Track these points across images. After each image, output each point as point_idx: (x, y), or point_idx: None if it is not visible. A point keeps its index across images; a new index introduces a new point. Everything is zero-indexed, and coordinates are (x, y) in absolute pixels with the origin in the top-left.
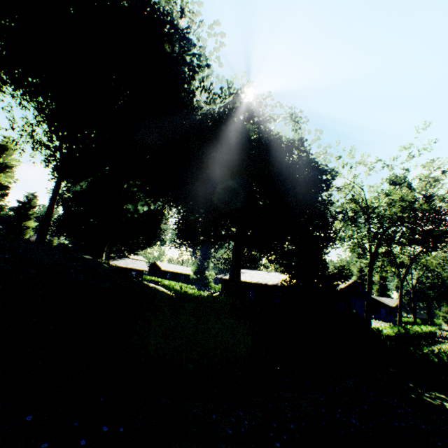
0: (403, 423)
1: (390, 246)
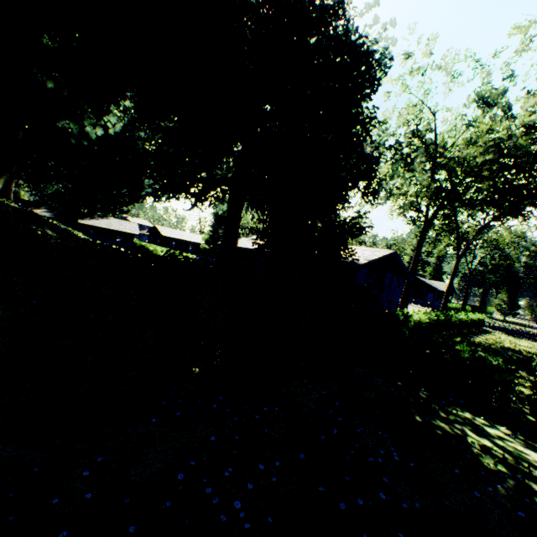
0: (362, 501)
1: (455, 209)
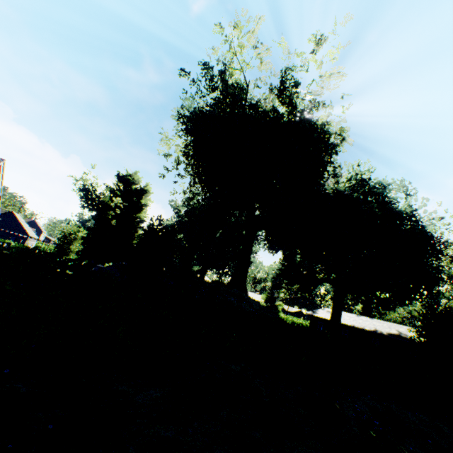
0: None
1: None
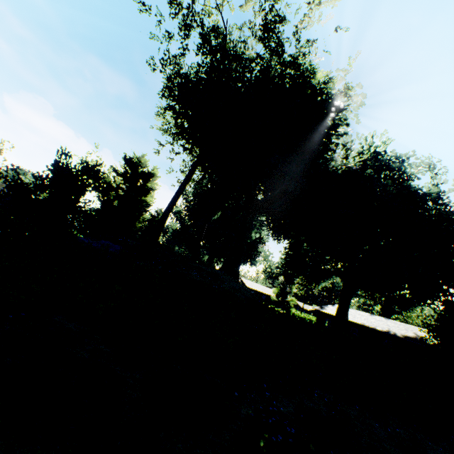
0: None
1: None
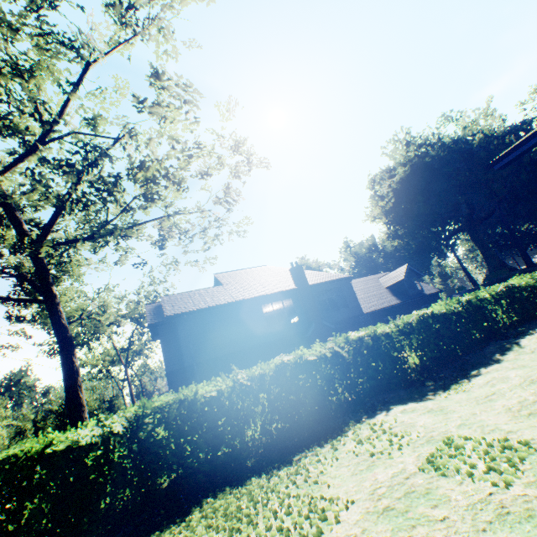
0: None
1: None
